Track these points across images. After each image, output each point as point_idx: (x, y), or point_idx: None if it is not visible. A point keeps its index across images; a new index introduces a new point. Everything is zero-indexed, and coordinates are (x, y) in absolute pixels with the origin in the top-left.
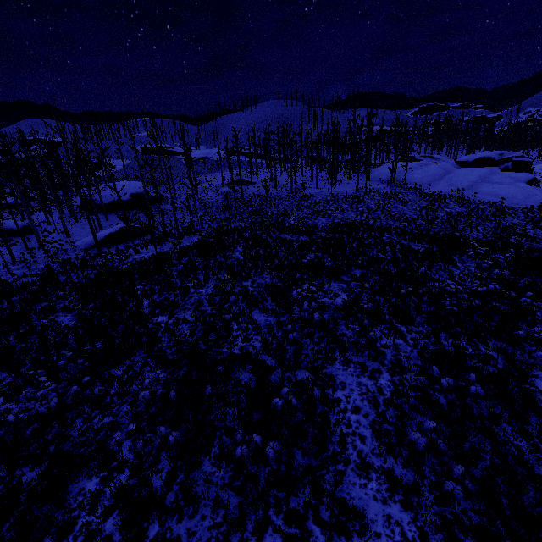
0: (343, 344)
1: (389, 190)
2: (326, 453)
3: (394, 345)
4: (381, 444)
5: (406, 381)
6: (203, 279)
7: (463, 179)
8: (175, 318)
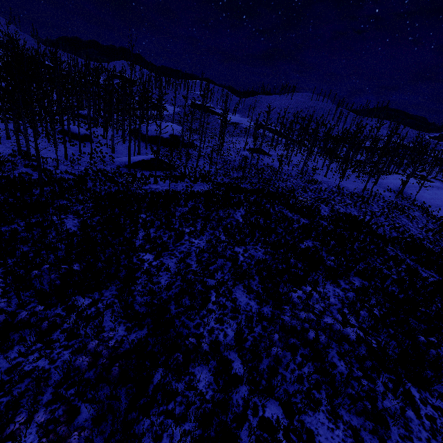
0: (334, 385)
1: (394, 200)
2: None
3: (401, 415)
4: None
5: None
6: (200, 230)
7: None
8: (160, 261)
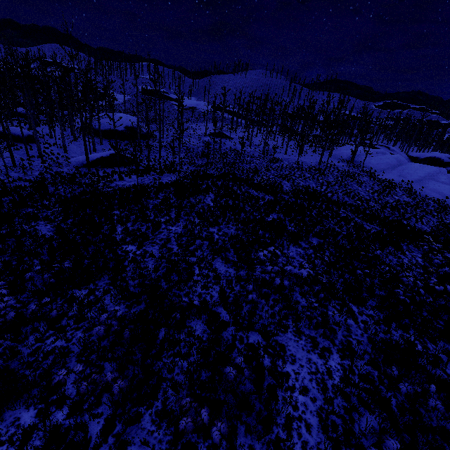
0: (297, 313)
1: (347, 169)
2: (269, 435)
3: (345, 324)
4: (327, 438)
5: (356, 368)
6: (175, 218)
7: (414, 172)
8: (143, 249)
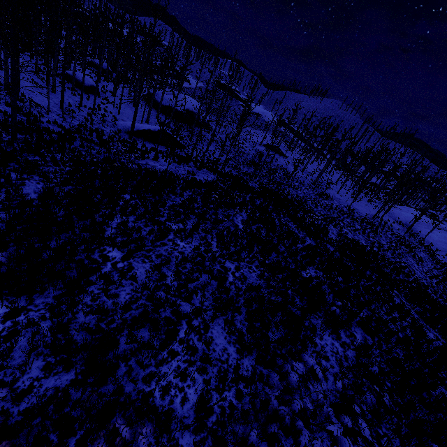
0: None
1: (402, 235)
2: None
3: None
4: None
5: None
6: (189, 231)
7: None
8: (129, 263)
